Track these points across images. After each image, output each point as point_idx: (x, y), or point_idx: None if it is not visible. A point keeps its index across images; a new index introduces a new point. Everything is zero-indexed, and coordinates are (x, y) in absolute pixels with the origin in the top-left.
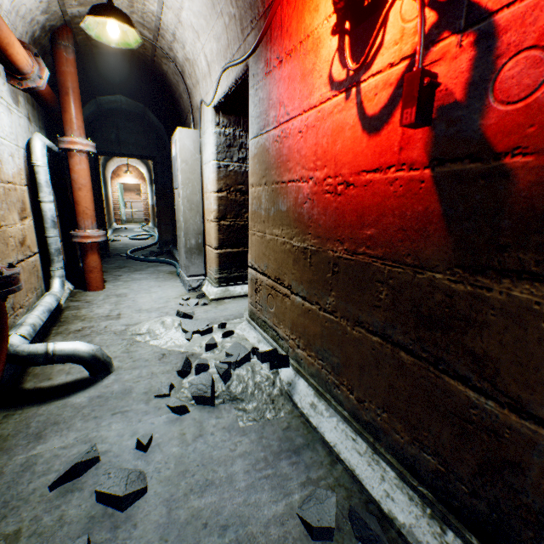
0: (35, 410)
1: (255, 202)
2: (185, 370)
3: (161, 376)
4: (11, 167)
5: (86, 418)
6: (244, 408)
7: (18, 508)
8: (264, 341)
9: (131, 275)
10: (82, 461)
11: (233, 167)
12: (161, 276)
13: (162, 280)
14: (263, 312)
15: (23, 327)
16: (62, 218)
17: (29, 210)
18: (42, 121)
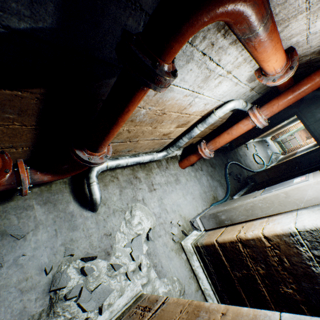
0: (67, 191)
1: (204, 317)
2: (84, 259)
3: (86, 242)
4: (198, 108)
5: (55, 217)
6: (41, 317)
7: (0, 217)
8: (108, 319)
9: (203, 175)
10: (13, 235)
11: (304, 250)
12: (207, 193)
13: (203, 196)
14: (125, 319)
15: (114, 162)
16: (217, 130)
17: (189, 124)
18: (266, 90)
